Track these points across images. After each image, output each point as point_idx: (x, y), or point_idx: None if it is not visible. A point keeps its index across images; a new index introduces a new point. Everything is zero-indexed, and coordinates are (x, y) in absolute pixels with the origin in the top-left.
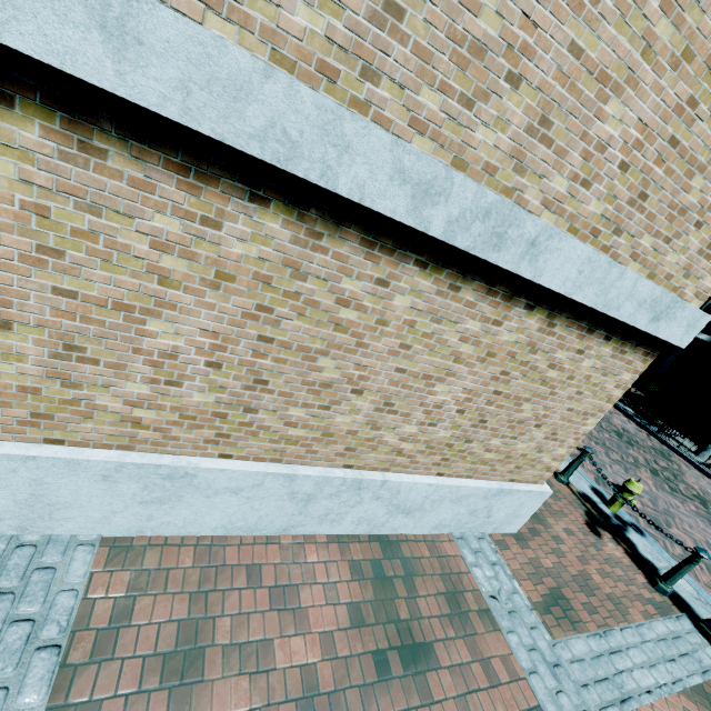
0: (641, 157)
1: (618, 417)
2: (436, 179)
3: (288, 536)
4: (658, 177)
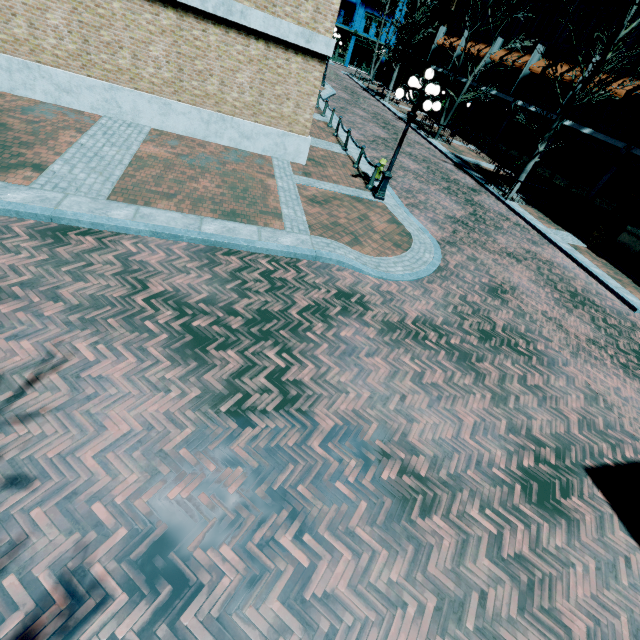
0: None
1: (462, 177)
2: None
3: (206, 141)
4: None
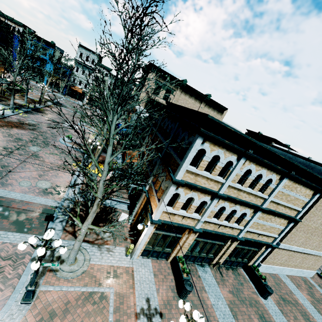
0: None
1: None
2: (316, 252)
3: (294, 275)
4: None
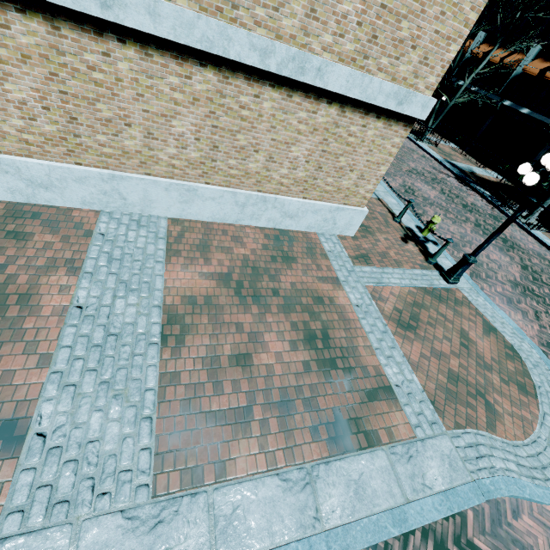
0: (367, 17)
1: (473, 197)
2: (268, 46)
3: (238, 225)
4: (380, 26)
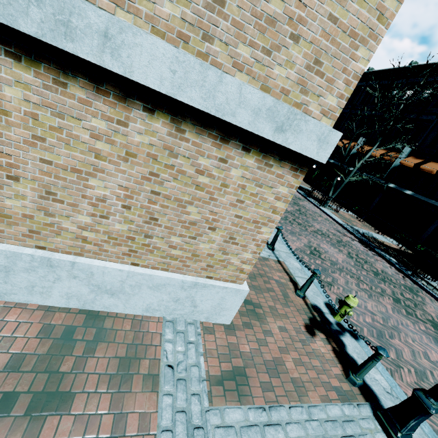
0: None
1: (381, 263)
2: None
3: (4, 301)
4: None
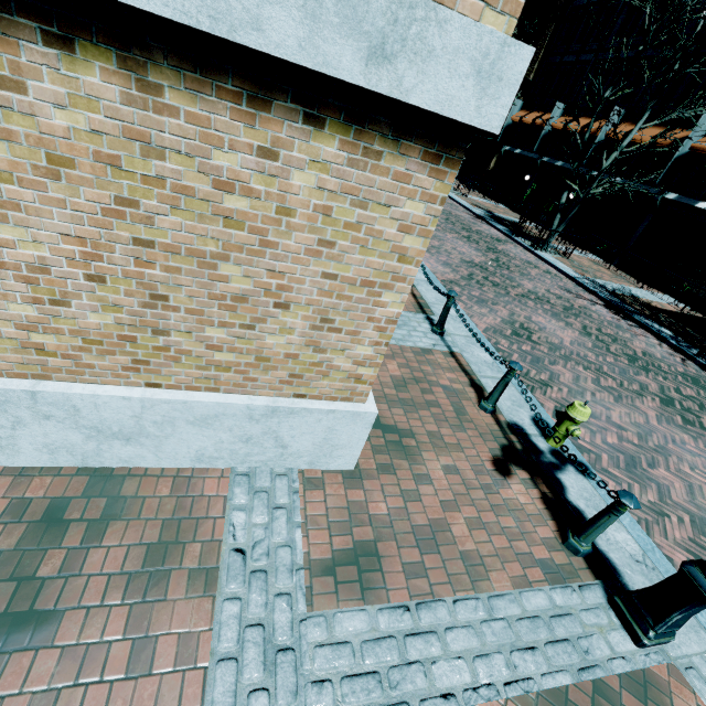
0: None
1: (644, 339)
2: None
3: None
4: None
